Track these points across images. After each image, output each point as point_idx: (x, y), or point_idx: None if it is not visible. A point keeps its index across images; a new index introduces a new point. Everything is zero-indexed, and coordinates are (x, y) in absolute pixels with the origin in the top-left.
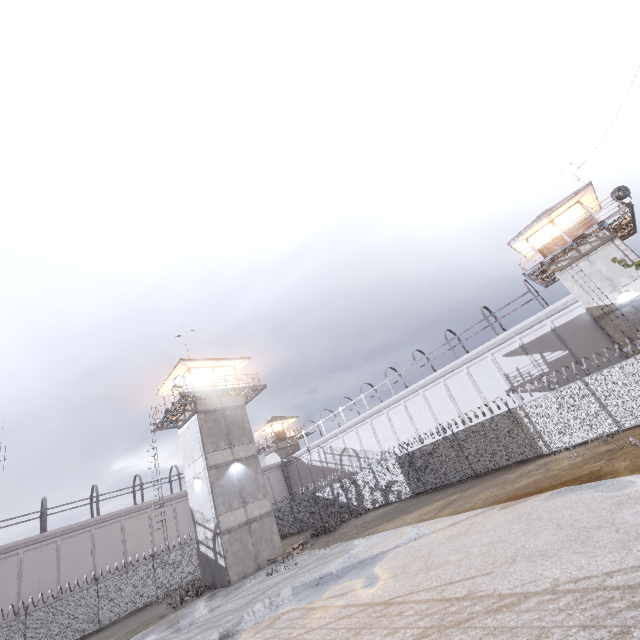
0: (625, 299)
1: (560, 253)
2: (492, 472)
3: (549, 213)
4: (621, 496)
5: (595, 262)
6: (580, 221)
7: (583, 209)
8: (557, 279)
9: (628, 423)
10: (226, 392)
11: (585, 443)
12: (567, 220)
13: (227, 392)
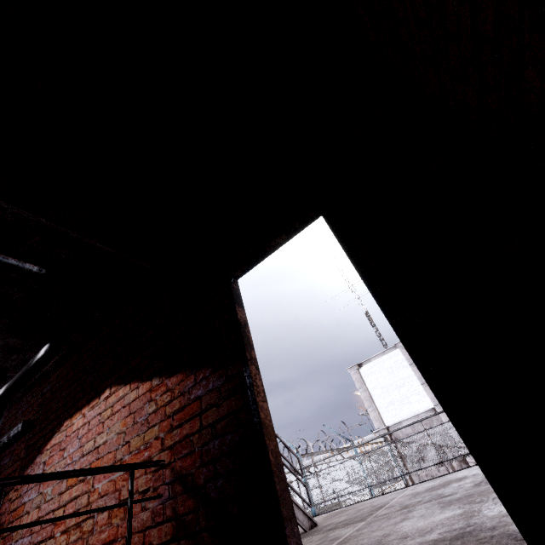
0: None
1: None
2: None
3: None
4: None
5: None
6: None
7: None
8: None
9: None
10: None
11: None
12: None
13: None
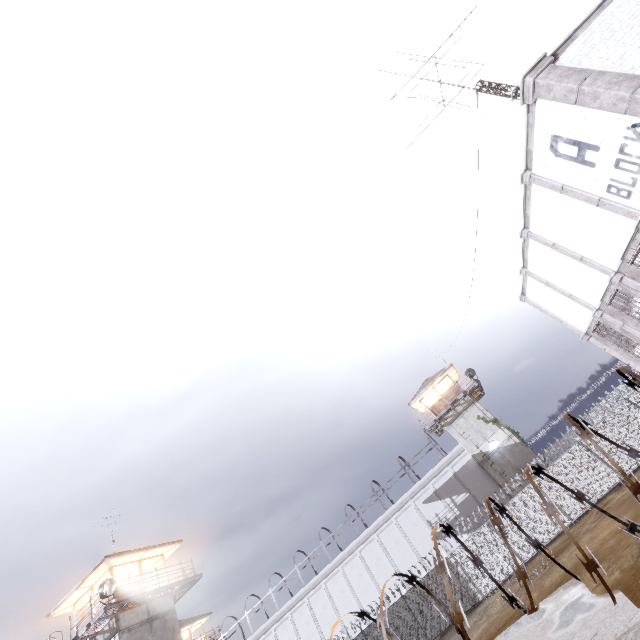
0: (493, 447)
1: (445, 412)
2: (443, 634)
3: (431, 383)
4: (543, 621)
5: (468, 419)
6: (452, 390)
7: (450, 379)
8: (445, 429)
9: (526, 556)
10: (157, 593)
11: (505, 582)
12: (442, 386)
13: (158, 593)
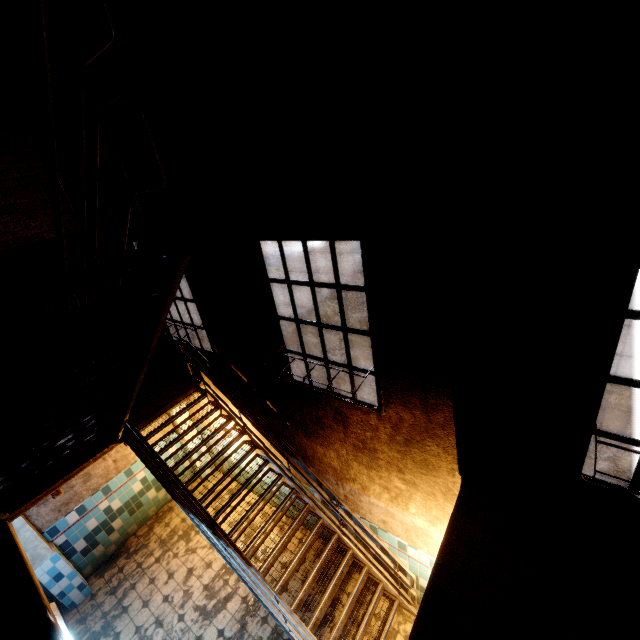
0: None
1: None
2: None
3: None
4: None
5: None
6: None
7: None
8: None
9: None
10: None
11: None
12: None
13: None
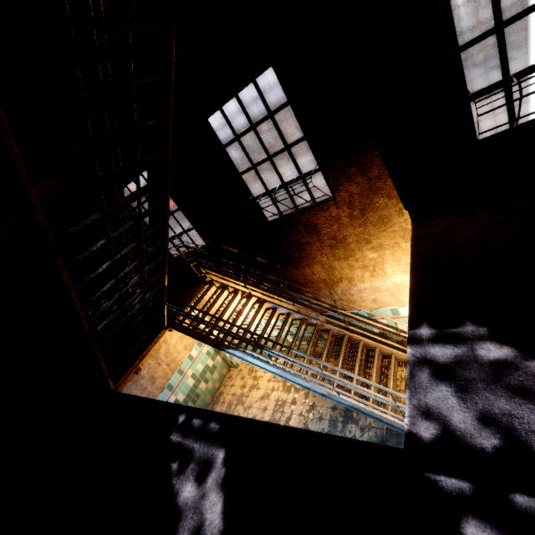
0: None
1: None
2: None
3: None
4: None
5: None
6: None
7: None
8: None
9: None
10: None
11: None
12: None
13: None
